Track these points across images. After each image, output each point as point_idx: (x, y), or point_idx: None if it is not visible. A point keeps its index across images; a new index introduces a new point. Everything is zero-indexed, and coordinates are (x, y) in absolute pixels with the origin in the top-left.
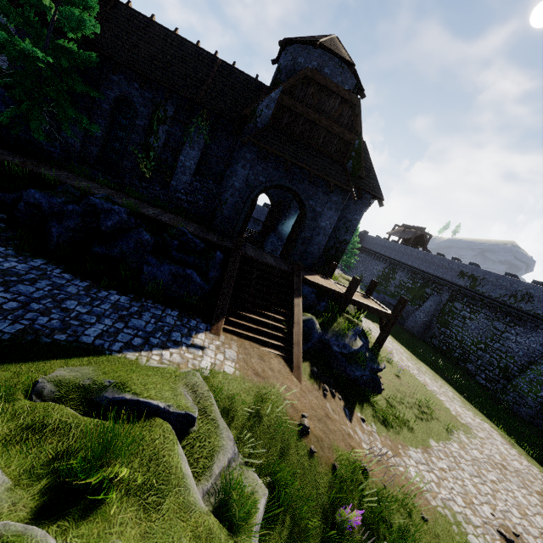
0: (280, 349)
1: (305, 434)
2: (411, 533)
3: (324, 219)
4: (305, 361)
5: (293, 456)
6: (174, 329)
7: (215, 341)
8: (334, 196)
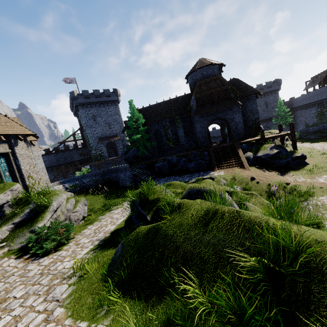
0: (239, 166)
1: (253, 179)
2: (312, 191)
3: (236, 118)
4: (252, 166)
5: (250, 184)
6: (203, 174)
7: (216, 172)
8: (234, 108)
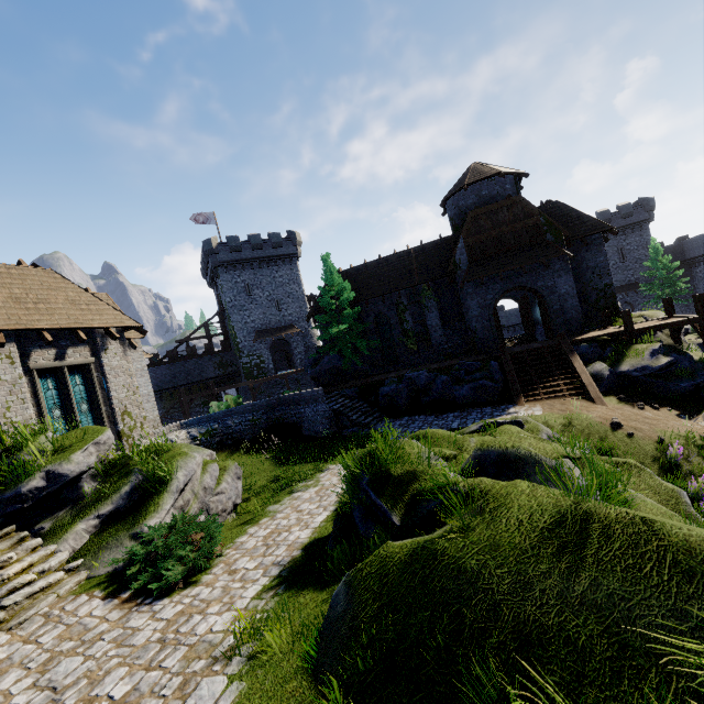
0: (578, 395)
1: (618, 427)
2: None
3: (561, 287)
4: (609, 395)
5: (612, 438)
6: (493, 412)
7: (522, 408)
8: (555, 265)
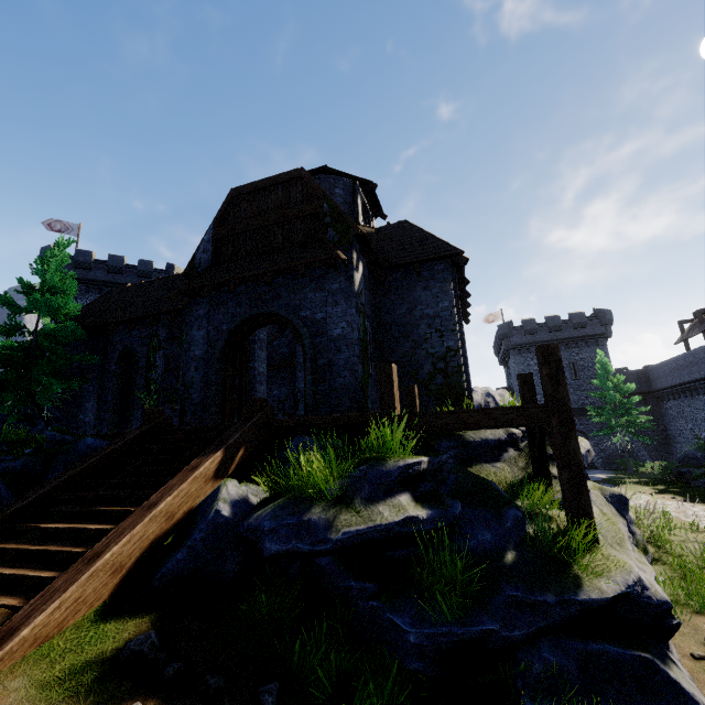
0: None
1: None
2: None
3: (335, 323)
4: (136, 615)
5: None
6: None
7: None
8: (332, 284)
